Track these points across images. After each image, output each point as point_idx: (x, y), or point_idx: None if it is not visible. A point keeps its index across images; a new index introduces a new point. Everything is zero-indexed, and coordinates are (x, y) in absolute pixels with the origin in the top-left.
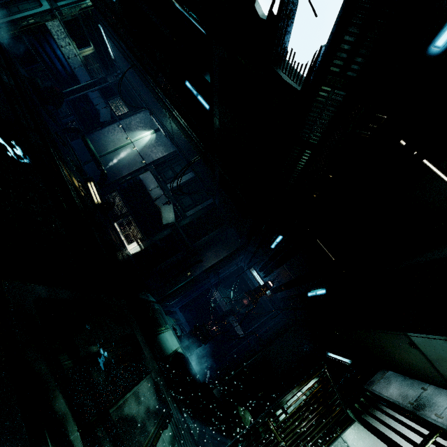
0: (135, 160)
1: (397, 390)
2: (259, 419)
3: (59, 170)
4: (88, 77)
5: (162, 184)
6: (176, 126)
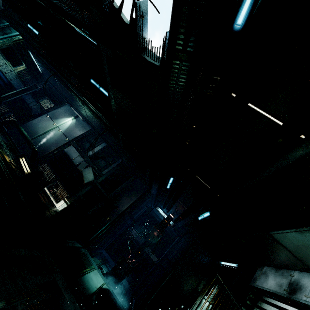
0: (61, 138)
1: (273, 281)
2: None
3: None
4: (22, 85)
5: (82, 154)
6: (88, 111)
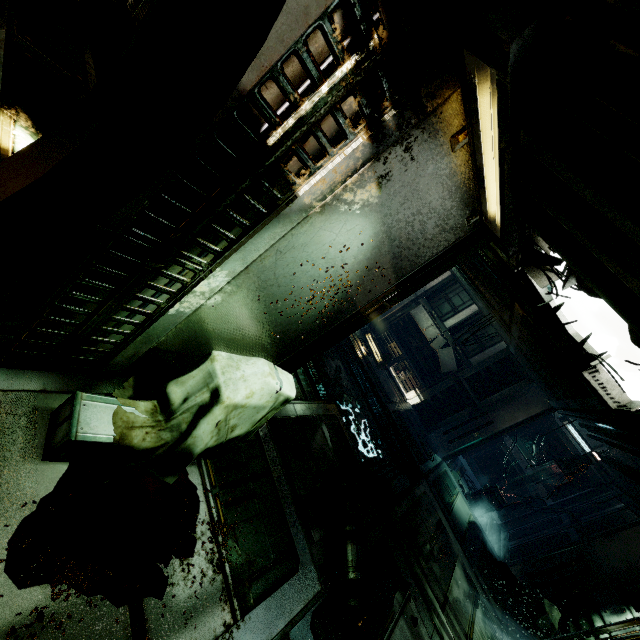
0: None
1: None
2: (566, 636)
3: (353, 347)
4: None
5: (437, 322)
6: (456, 270)
